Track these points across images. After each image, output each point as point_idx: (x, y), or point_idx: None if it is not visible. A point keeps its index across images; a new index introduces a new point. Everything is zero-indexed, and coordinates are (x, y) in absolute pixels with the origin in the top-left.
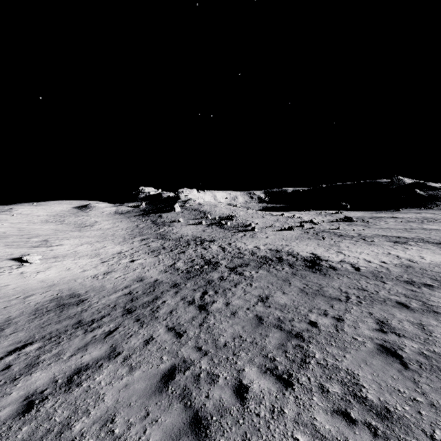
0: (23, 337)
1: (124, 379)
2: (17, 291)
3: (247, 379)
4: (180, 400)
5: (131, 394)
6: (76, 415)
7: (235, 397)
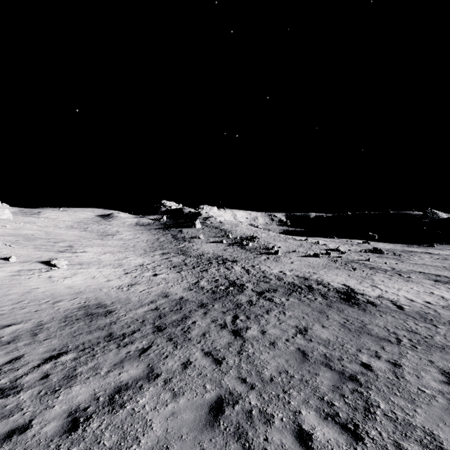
0: (57, 345)
1: (169, 405)
2: (46, 295)
3: (306, 424)
4: (236, 440)
5: (181, 425)
6: (126, 441)
7: (298, 444)
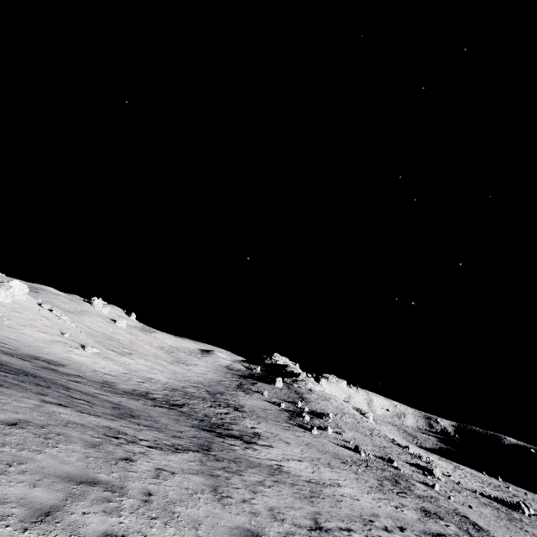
0: (3, 350)
1: None
2: (49, 352)
3: None
4: None
5: None
6: None
7: None
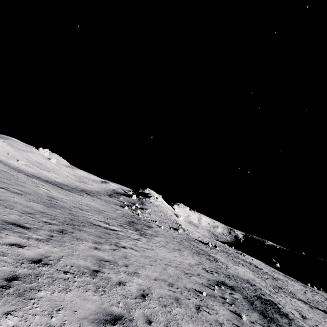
0: None
1: None
2: None
3: None
4: None
5: None
6: None
7: None
